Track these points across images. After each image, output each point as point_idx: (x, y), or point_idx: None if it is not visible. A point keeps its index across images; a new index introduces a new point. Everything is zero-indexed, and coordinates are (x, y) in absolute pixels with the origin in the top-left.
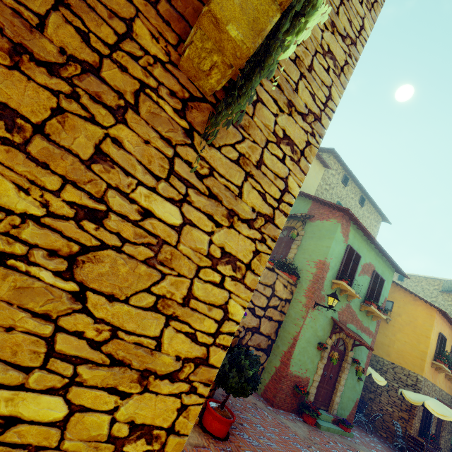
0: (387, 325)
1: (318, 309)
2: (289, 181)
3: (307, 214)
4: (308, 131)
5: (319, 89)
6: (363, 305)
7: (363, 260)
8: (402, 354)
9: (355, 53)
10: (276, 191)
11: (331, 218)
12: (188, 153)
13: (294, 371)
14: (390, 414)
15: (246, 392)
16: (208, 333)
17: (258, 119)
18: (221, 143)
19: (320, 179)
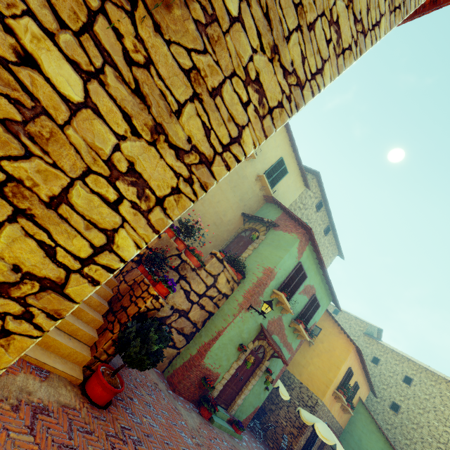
0: (309, 348)
1: (250, 312)
2: (245, 133)
3: (273, 221)
4: (285, 92)
5: (313, 55)
6: (293, 322)
7: (308, 281)
8: (312, 377)
9: (362, 44)
10: (225, 135)
11: (293, 232)
12: (121, 21)
13: (208, 364)
14: (282, 428)
15: (144, 365)
16: (76, 256)
17: (232, 41)
18: (173, 37)
19: (298, 196)
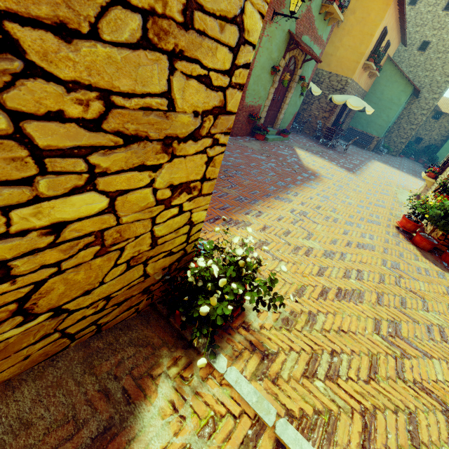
0: (337, 29)
1: (276, 22)
2: None
3: None
4: None
5: None
6: (325, 4)
7: None
8: (342, 61)
9: None
10: None
11: None
12: None
13: (249, 102)
14: (316, 117)
15: None
16: (223, 71)
17: None
18: None
19: None
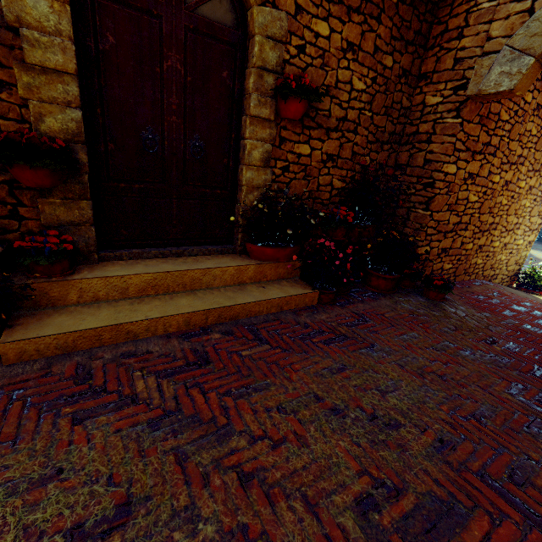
0: None
1: None
2: None
3: None
4: None
5: None
6: None
7: None
8: None
9: None
10: None
11: None
12: None
13: None
14: None
15: None
16: None
17: None
18: None
19: None
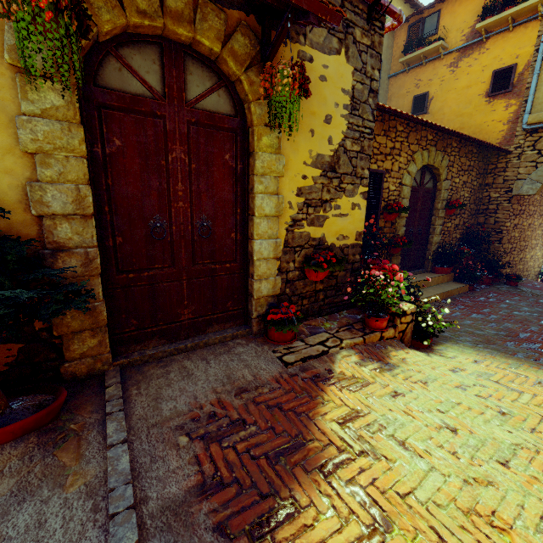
0: None
1: None
2: None
3: None
4: None
5: None
6: None
7: None
8: None
9: None
10: None
11: None
12: None
13: None
14: None
15: None
16: None
17: None
18: None
19: None
